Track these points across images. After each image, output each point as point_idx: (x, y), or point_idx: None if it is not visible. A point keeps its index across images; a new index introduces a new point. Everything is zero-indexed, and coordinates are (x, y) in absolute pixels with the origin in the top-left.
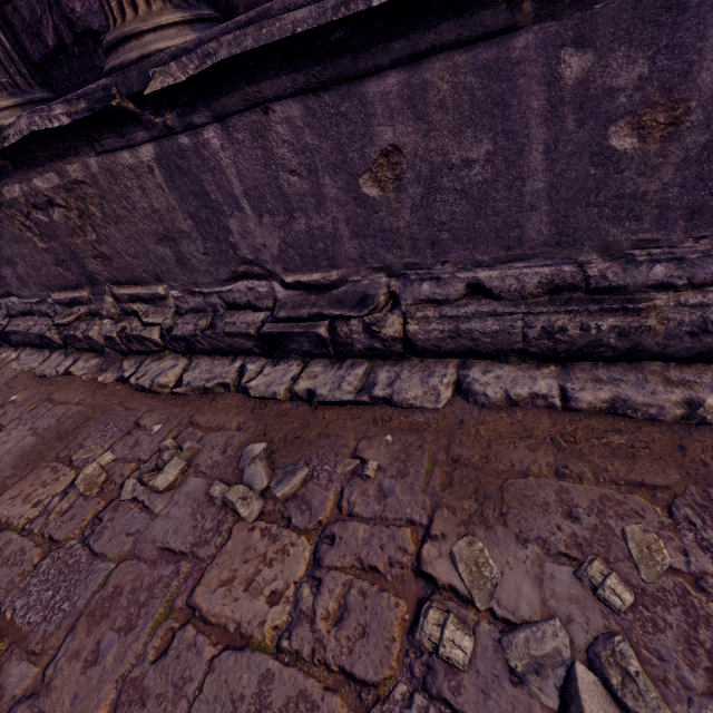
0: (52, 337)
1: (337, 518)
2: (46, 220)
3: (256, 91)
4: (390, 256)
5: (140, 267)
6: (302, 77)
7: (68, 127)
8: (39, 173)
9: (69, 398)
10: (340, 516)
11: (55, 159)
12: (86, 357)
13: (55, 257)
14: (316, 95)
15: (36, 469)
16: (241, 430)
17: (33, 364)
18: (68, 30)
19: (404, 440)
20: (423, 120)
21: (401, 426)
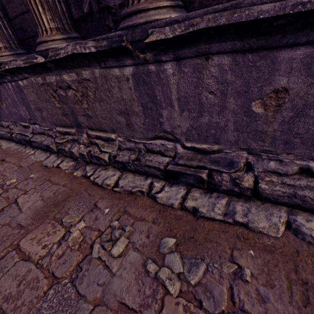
0: (53, 147)
1: (233, 310)
2: (64, 94)
3: (206, 48)
4: (254, 144)
5: (105, 124)
6: (240, 43)
7: (92, 53)
8: (67, 72)
9: (59, 181)
10: (235, 309)
11: (77, 67)
12: (67, 160)
13: (63, 112)
14: (243, 54)
15: (43, 223)
16: (155, 223)
17: (41, 159)
18: (96, 5)
19: (263, 257)
20: (311, 77)
21: (257, 245)
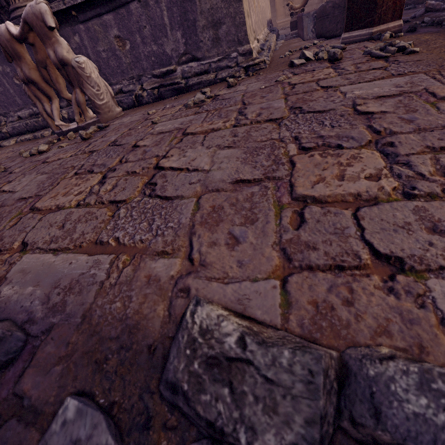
0: None
1: None
2: None
3: None
4: (0, 111)
5: None
6: None
7: None
8: None
9: None
10: None
11: None
12: None
13: None
14: None
15: None
16: None
17: None
18: None
19: None
20: None
21: None
